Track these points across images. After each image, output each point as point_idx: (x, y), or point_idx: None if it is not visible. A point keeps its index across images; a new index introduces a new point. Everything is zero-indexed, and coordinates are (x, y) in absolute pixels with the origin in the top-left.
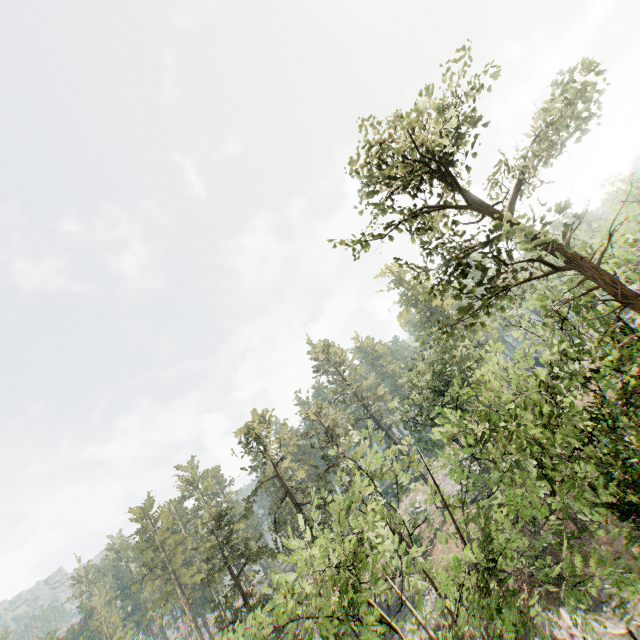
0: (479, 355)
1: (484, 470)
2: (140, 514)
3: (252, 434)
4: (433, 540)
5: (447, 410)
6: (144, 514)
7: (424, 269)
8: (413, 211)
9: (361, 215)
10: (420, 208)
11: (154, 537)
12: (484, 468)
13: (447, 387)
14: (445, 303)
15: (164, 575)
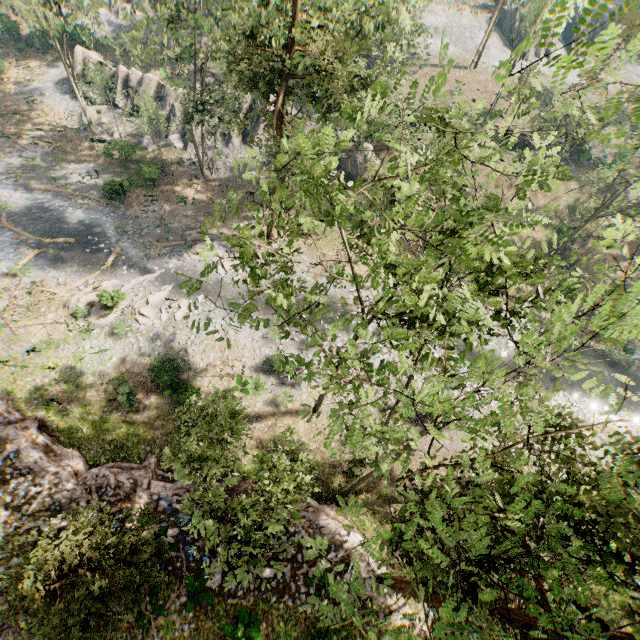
0: None
1: None
2: None
3: None
4: None
5: None
6: None
7: None
8: None
9: None
10: None
11: None
12: None
13: None
14: None
15: None
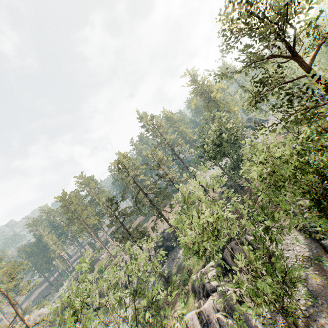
0: (236, 127)
1: (230, 178)
2: (60, 199)
3: (121, 164)
4: (199, 203)
5: (249, 163)
6: (63, 199)
7: (256, 93)
8: (266, 58)
9: (221, 51)
10: (269, 56)
11: (70, 208)
12: (230, 177)
13: (221, 143)
14: (216, 96)
15: (79, 222)
